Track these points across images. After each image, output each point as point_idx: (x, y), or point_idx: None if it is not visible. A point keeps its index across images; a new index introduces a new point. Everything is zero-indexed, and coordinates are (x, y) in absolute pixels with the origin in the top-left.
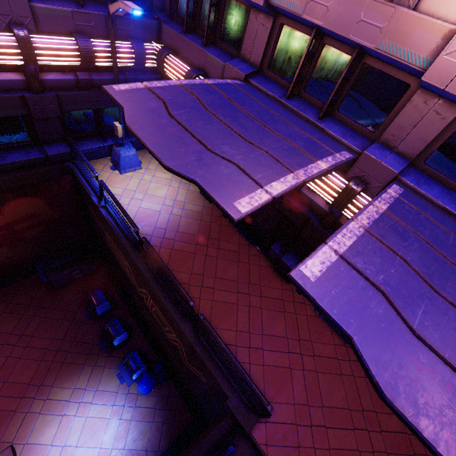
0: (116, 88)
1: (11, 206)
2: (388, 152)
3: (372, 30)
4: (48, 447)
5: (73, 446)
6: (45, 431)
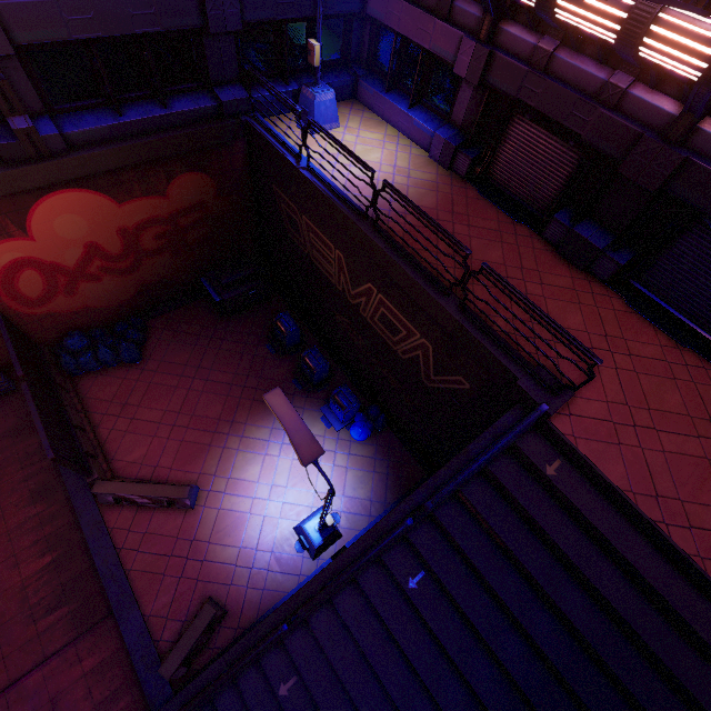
0: None
1: (177, 186)
2: None
3: None
4: (254, 484)
5: (283, 486)
6: (248, 468)
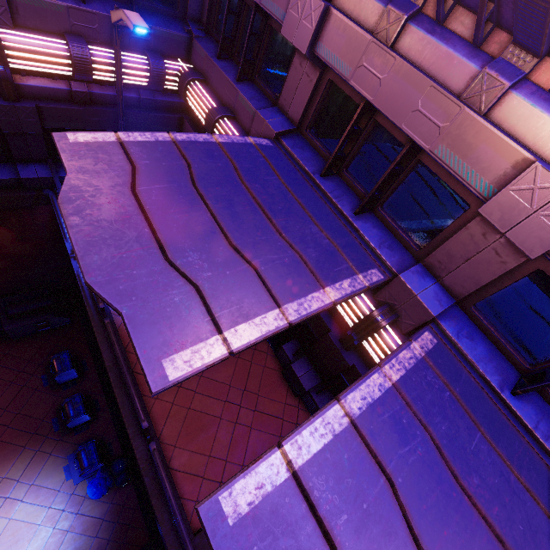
0: (71, 138)
1: None
2: (431, 281)
3: (429, 126)
4: None
5: None
6: None
